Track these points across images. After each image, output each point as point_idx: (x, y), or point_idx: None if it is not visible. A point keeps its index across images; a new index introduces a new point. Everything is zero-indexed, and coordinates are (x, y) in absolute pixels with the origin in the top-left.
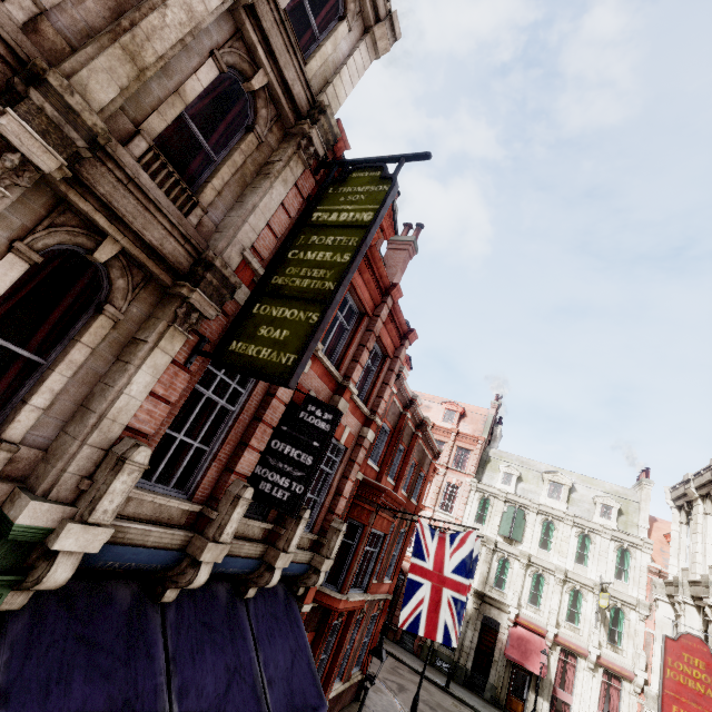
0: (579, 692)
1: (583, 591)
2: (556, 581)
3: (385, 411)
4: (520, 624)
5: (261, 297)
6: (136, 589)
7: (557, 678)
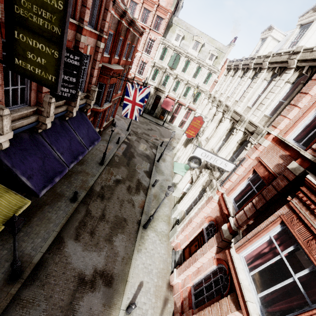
0: (180, 114)
1: (191, 87)
2: (184, 84)
3: (108, 27)
4: (168, 97)
5: (15, 25)
6: (27, 132)
7: (175, 111)
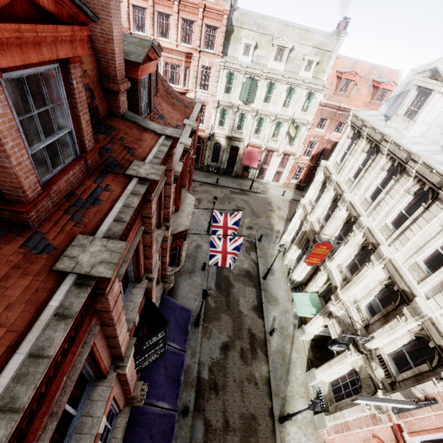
0: (271, 164)
1: (283, 122)
2: (270, 121)
3: (172, 202)
4: (249, 145)
5: None
6: None
7: (263, 161)
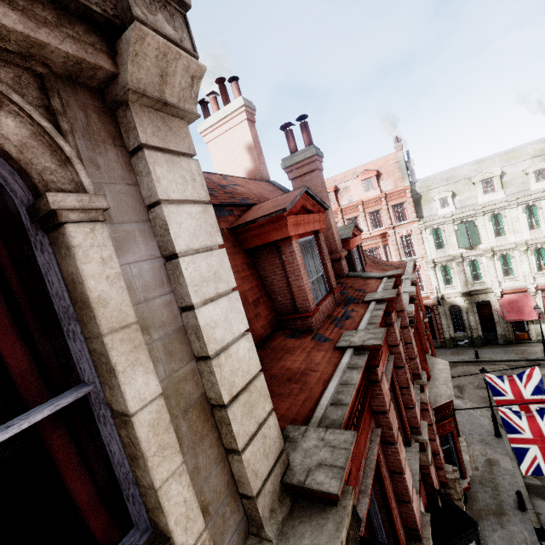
0: None
1: (544, 247)
2: (521, 253)
3: (417, 355)
4: (504, 293)
5: None
6: None
7: (544, 307)
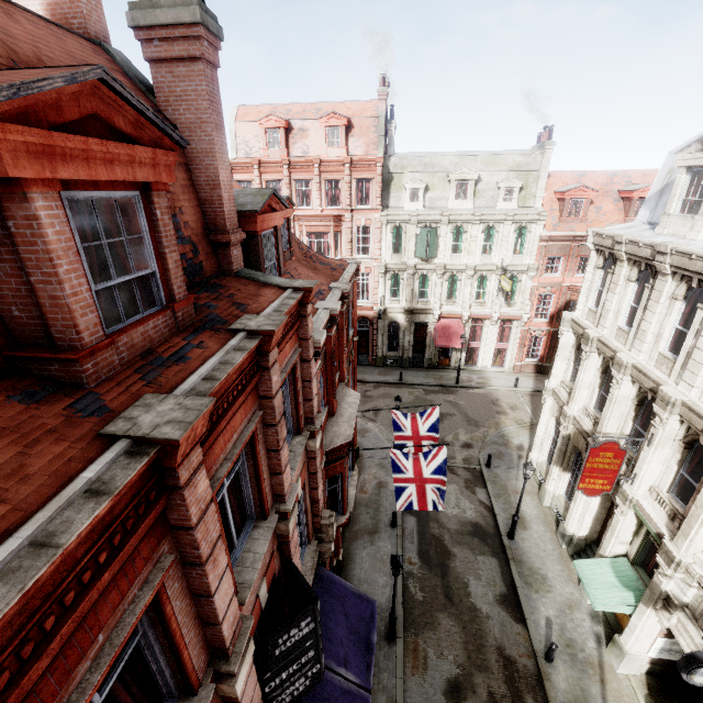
0: (484, 339)
1: (488, 275)
2: (468, 277)
3: (318, 393)
4: (442, 317)
5: None
6: None
7: (470, 336)
